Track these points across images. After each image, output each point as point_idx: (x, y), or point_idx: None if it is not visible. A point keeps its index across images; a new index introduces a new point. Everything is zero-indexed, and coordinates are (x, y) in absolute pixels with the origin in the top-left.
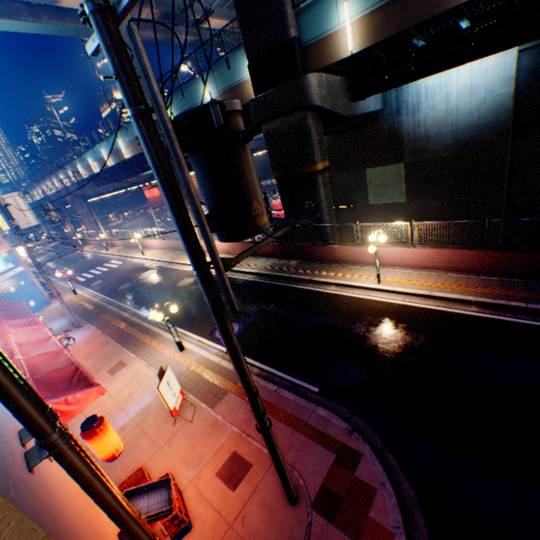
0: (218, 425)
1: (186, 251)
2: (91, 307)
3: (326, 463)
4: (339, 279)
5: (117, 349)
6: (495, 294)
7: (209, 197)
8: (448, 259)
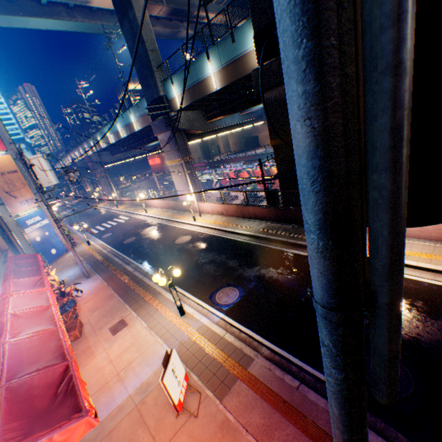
0: (229, 429)
1: (321, 257)
2: (100, 258)
3: None
4: None
5: (120, 305)
6: None
7: None
8: None
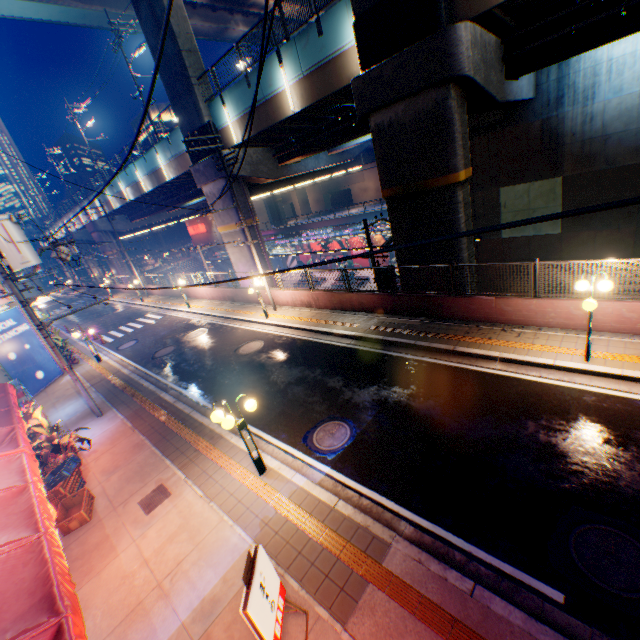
0: None
1: None
2: (118, 382)
3: None
4: (506, 351)
5: (155, 460)
6: None
7: None
8: None
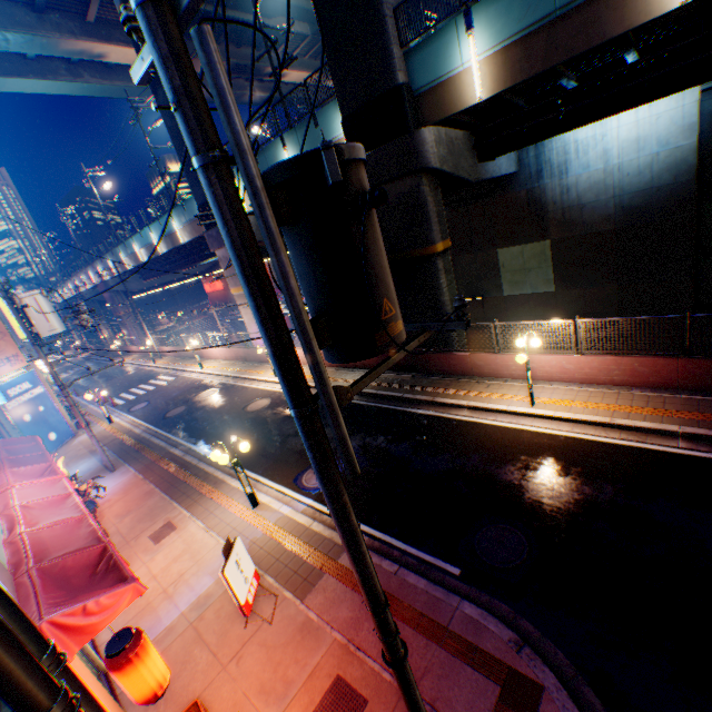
0: (311, 629)
1: (280, 379)
2: (130, 441)
3: (487, 702)
4: (474, 400)
5: (164, 503)
6: (711, 421)
7: (314, 292)
8: (632, 370)
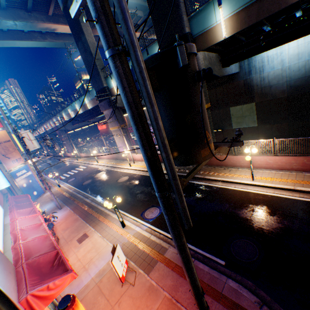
0: (153, 290)
1: (151, 176)
2: (68, 195)
3: None
4: (223, 177)
5: (83, 224)
6: None
7: (167, 128)
8: (303, 163)
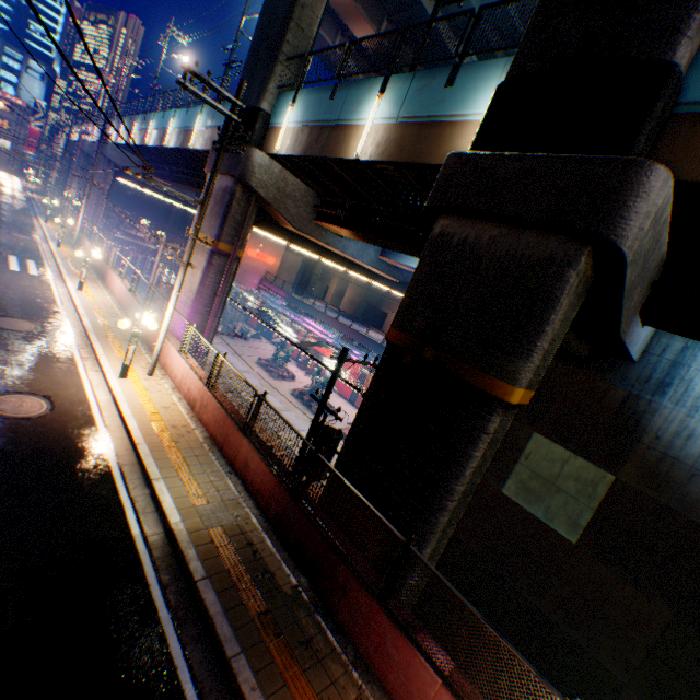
0: None
1: None
2: None
3: None
4: None
5: None
6: None
7: None
8: None
